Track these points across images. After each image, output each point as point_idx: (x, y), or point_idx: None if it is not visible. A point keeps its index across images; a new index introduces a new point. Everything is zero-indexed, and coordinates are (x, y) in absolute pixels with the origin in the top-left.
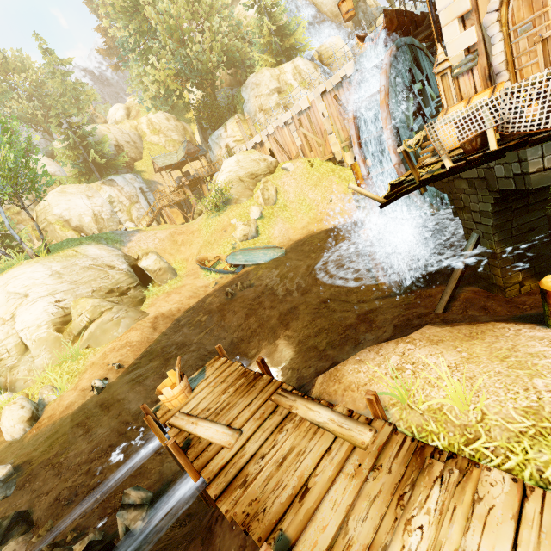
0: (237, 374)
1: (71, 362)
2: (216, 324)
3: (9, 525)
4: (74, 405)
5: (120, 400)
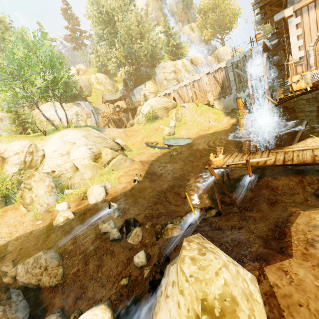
0: (241, 154)
1: (105, 175)
2: (171, 167)
3: (133, 221)
4: (127, 187)
5: (149, 187)
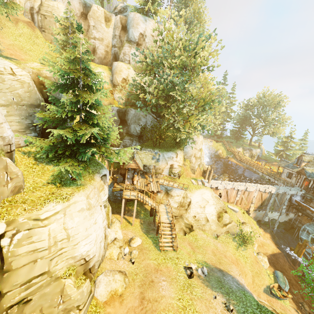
0: None
1: None
2: None
3: None
4: None
5: None
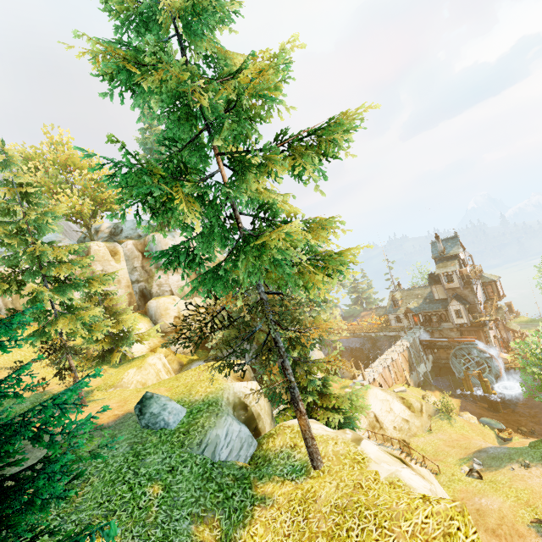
0: None
1: None
2: None
3: None
4: None
5: None
